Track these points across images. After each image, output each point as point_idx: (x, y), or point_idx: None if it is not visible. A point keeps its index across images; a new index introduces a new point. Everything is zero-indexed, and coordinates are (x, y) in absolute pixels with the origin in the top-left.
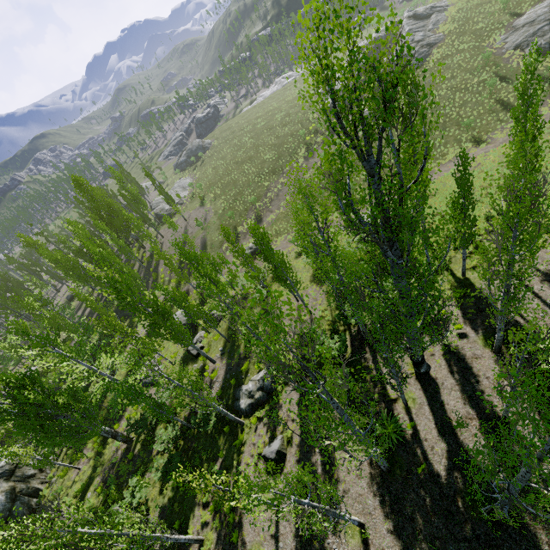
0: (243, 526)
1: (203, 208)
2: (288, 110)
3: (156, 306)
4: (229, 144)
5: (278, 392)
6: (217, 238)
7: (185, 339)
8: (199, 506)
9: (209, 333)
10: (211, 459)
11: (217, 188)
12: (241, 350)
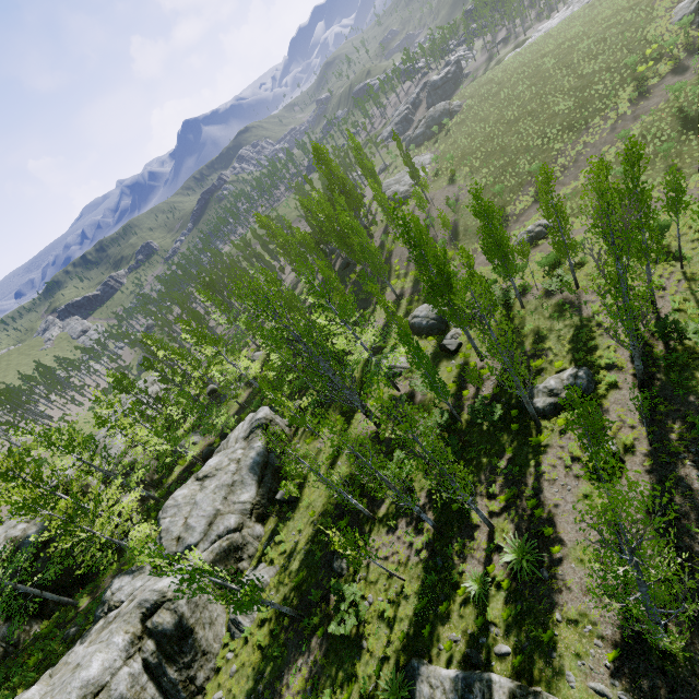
0: (556, 524)
1: (453, 186)
2: (602, 33)
3: (440, 268)
4: (493, 101)
5: (599, 395)
6: (474, 222)
7: (460, 318)
8: (482, 496)
9: (469, 330)
10: (492, 455)
11: (475, 160)
12: (525, 347)
